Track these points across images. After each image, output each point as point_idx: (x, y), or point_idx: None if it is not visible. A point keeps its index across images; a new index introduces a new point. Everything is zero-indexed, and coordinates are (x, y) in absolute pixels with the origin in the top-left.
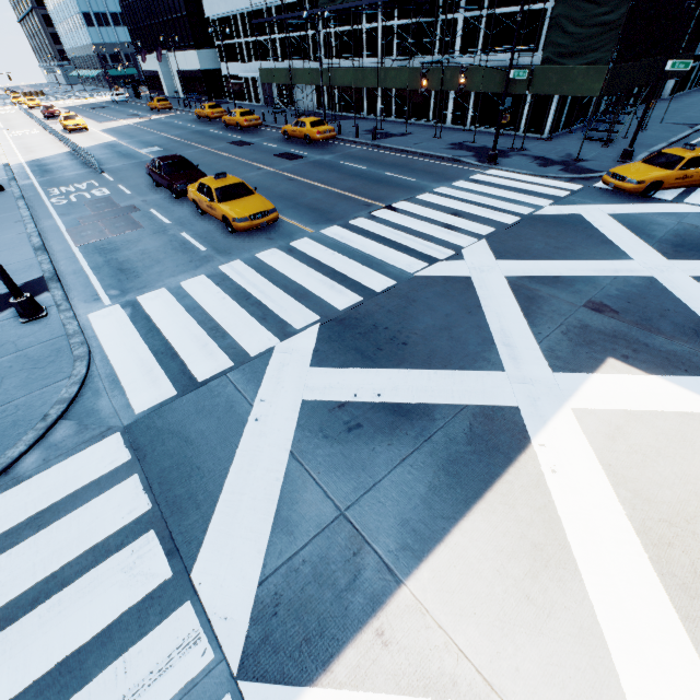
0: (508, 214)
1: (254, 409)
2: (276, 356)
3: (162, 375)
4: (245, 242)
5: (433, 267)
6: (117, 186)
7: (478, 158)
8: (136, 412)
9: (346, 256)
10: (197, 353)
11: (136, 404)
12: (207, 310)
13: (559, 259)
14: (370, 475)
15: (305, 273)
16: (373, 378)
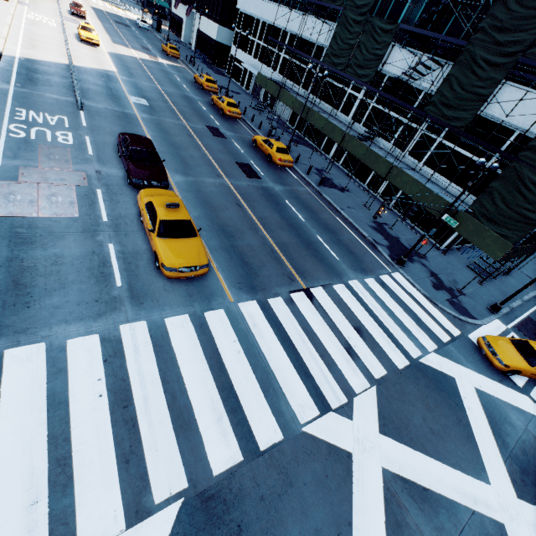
0: (400, 352)
1: None
2: None
3: None
4: (164, 289)
5: (323, 420)
6: (84, 136)
7: (391, 251)
8: None
9: (249, 361)
10: (14, 522)
11: None
12: (71, 413)
13: (431, 454)
14: None
15: (201, 379)
16: None
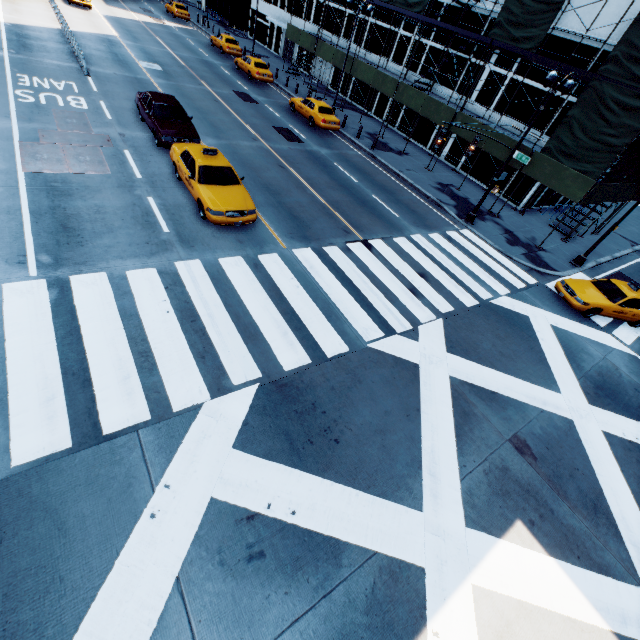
0: (468, 294)
1: (154, 498)
2: (200, 419)
3: (62, 411)
4: (213, 236)
5: (388, 340)
6: (98, 101)
7: (458, 210)
8: (12, 464)
9: (309, 294)
10: (114, 388)
11: (16, 449)
12: (144, 323)
13: (500, 370)
14: (254, 638)
15: (263, 305)
16: (293, 485)
